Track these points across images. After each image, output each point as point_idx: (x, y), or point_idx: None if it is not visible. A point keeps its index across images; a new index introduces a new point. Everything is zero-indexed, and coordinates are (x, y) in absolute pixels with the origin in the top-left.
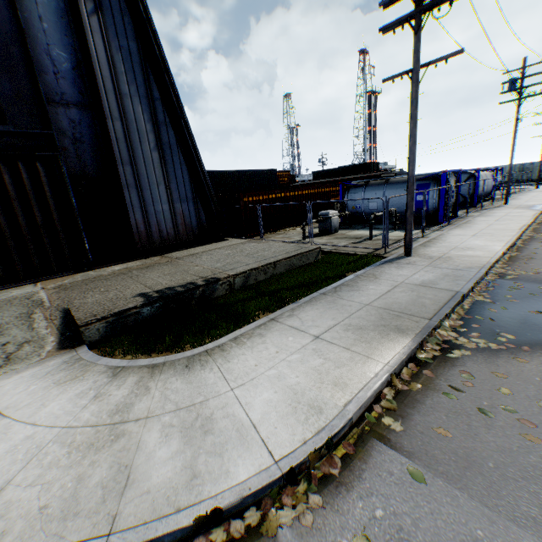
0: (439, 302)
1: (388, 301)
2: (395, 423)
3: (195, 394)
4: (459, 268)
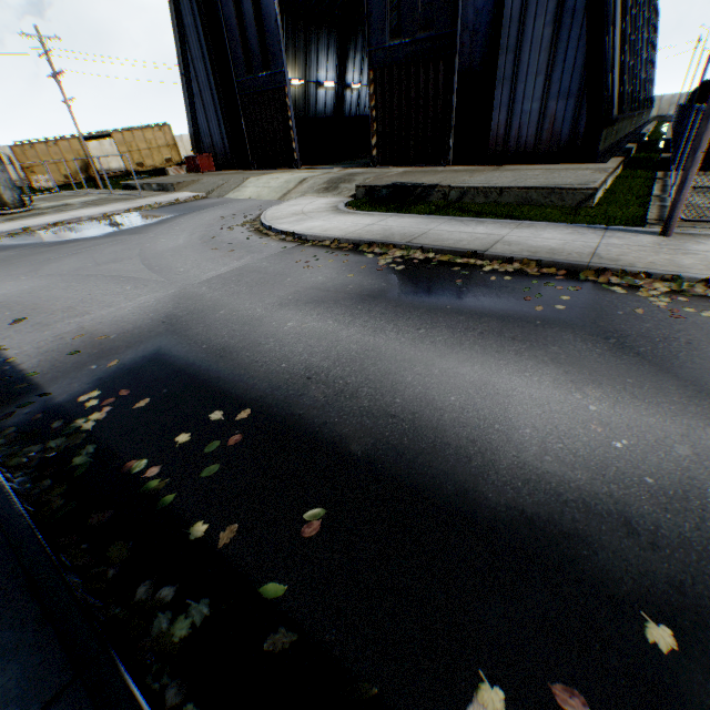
0: (447, 245)
1: (443, 233)
2: (308, 245)
3: (319, 217)
4: (605, 255)
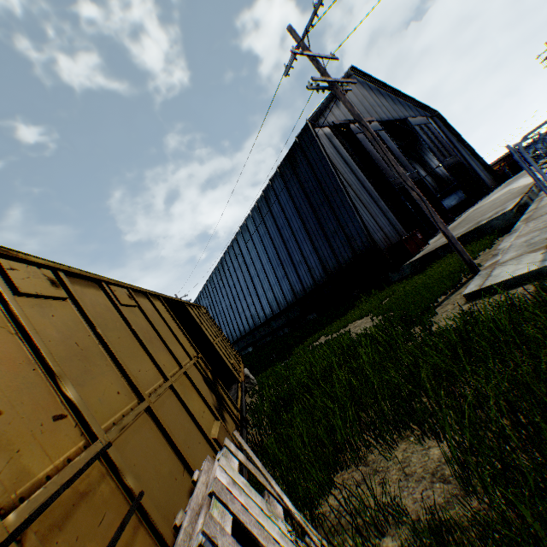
0: None
1: None
2: None
3: None
4: None
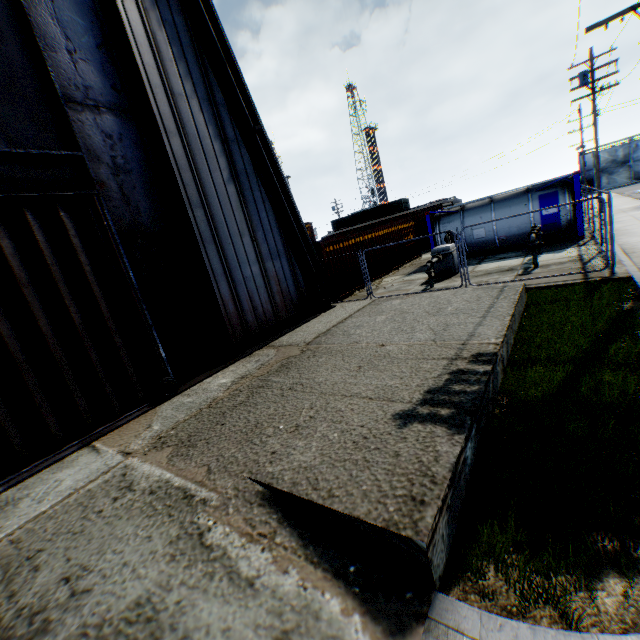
0: None
1: None
2: None
3: None
4: None
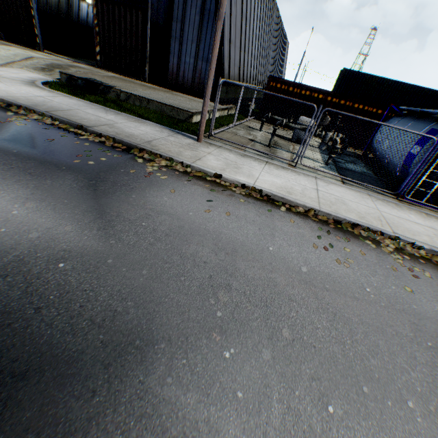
0: (71, 119)
1: (82, 113)
2: None
3: (7, 82)
4: (154, 143)
